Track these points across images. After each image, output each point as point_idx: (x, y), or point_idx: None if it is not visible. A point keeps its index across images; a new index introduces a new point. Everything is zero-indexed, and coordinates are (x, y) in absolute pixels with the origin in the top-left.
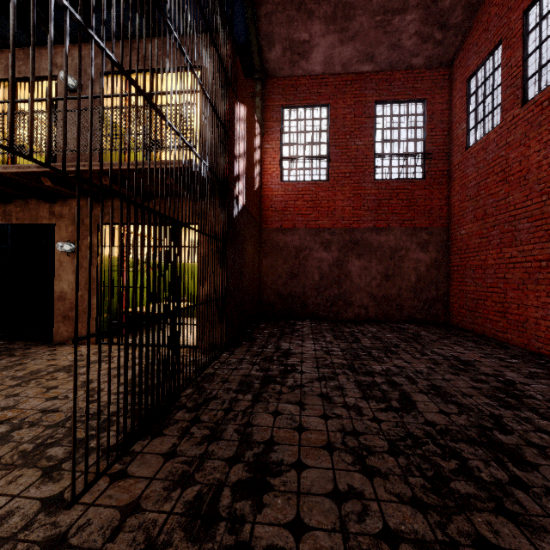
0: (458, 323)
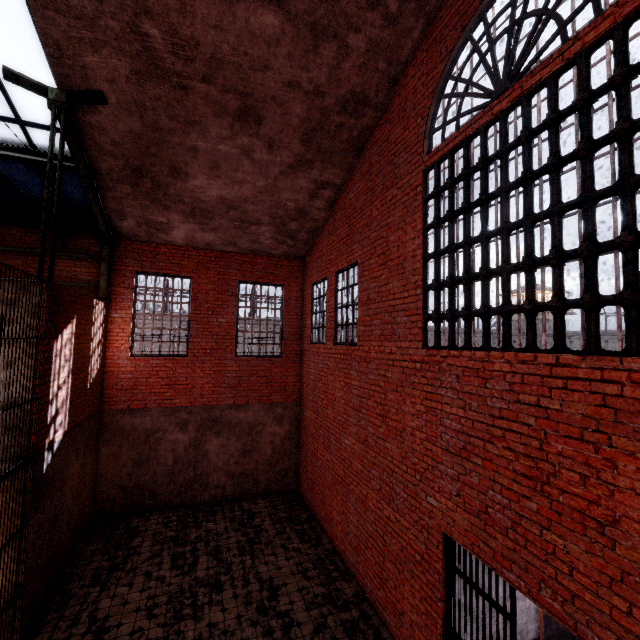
0: (303, 494)
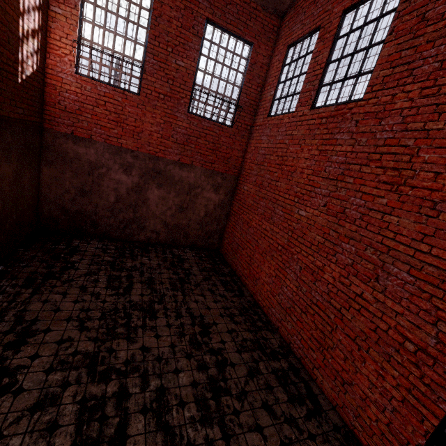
0: (224, 254)
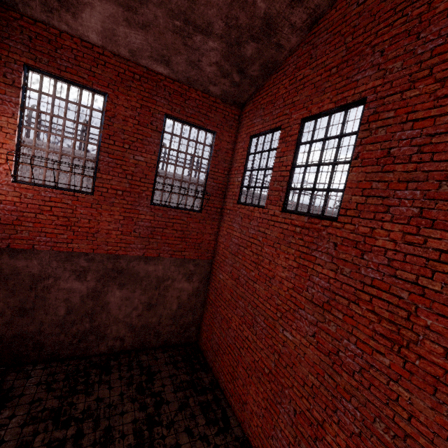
0: (204, 351)
